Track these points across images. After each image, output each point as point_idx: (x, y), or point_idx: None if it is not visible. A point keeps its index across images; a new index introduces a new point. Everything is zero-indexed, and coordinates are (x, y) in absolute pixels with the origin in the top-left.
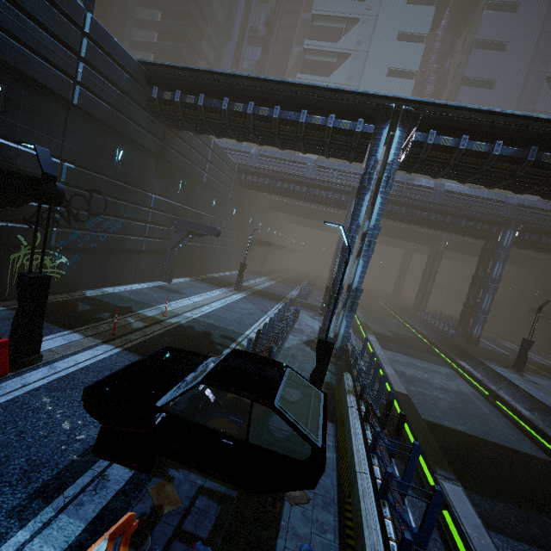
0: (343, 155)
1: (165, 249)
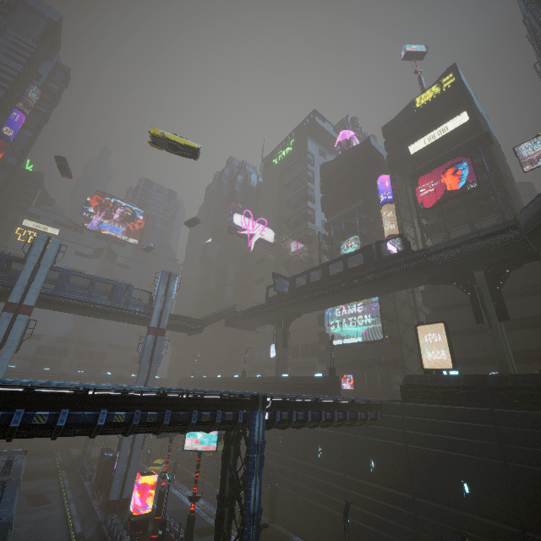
0: None
1: None
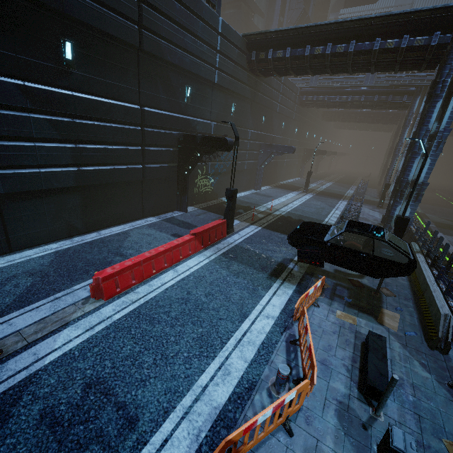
0: (413, 67)
1: (256, 167)
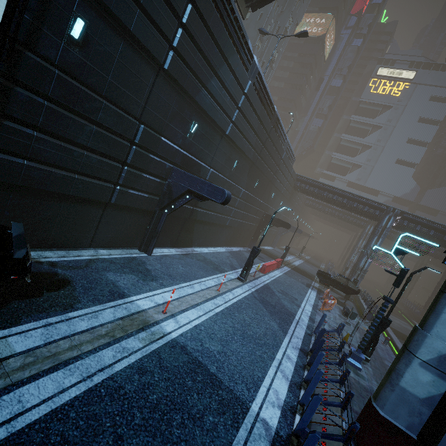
0: (368, 217)
1: (276, 234)
